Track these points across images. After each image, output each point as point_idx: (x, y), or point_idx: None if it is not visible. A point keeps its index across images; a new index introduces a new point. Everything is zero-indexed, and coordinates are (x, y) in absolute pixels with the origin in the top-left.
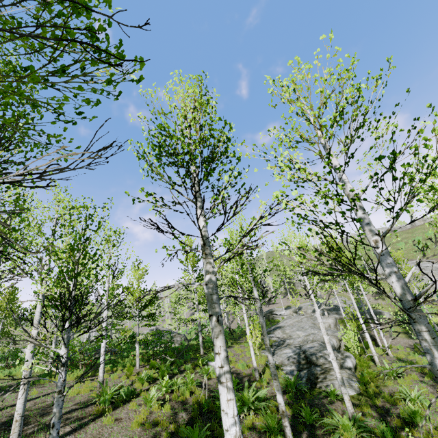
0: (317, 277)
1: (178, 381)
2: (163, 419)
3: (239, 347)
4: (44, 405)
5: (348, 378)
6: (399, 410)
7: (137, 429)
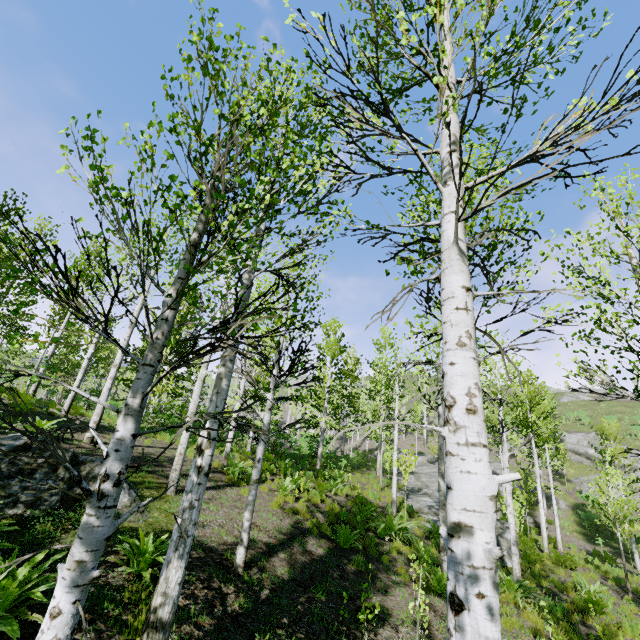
0: (514, 415)
1: (307, 483)
2: (305, 510)
3: (361, 476)
4: (167, 456)
5: (509, 548)
6: (570, 598)
7: (277, 510)
